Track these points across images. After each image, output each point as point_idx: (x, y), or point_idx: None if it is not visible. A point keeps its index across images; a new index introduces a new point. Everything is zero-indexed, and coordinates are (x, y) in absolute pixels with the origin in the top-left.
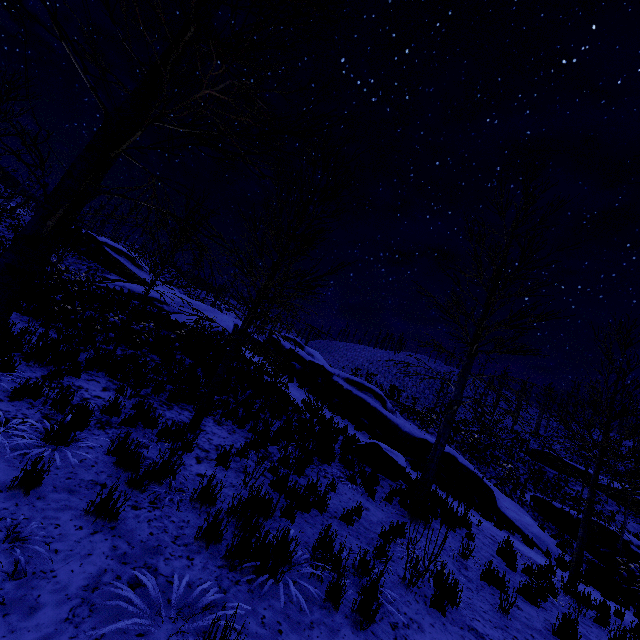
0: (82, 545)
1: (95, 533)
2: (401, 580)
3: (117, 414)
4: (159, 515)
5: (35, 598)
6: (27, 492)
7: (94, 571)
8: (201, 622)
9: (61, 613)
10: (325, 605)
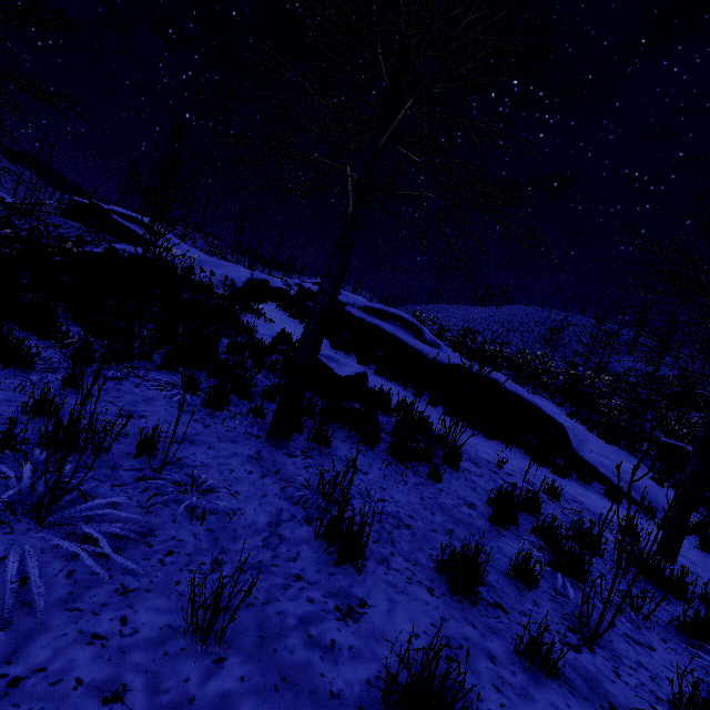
0: None
1: None
2: None
3: None
4: None
5: None
6: None
7: None
8: None
9: None
10: None
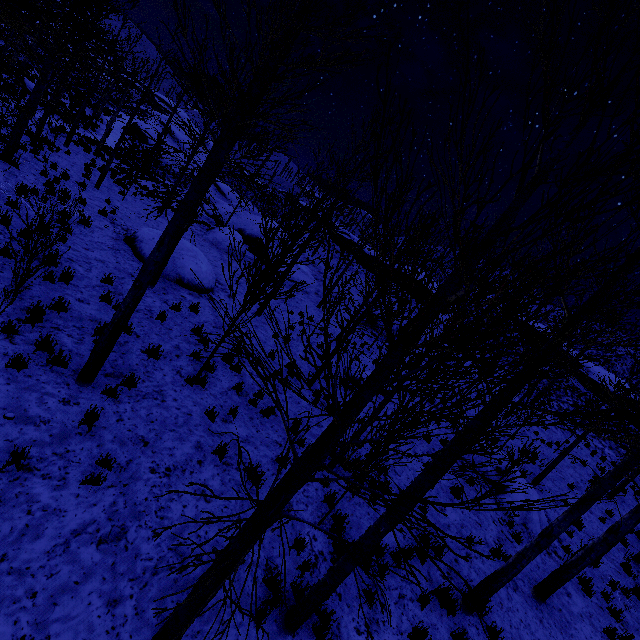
0: None
1: None
2: None
3: None
4: None
5: None
6: None
7: None
8: None
9: None
10: None
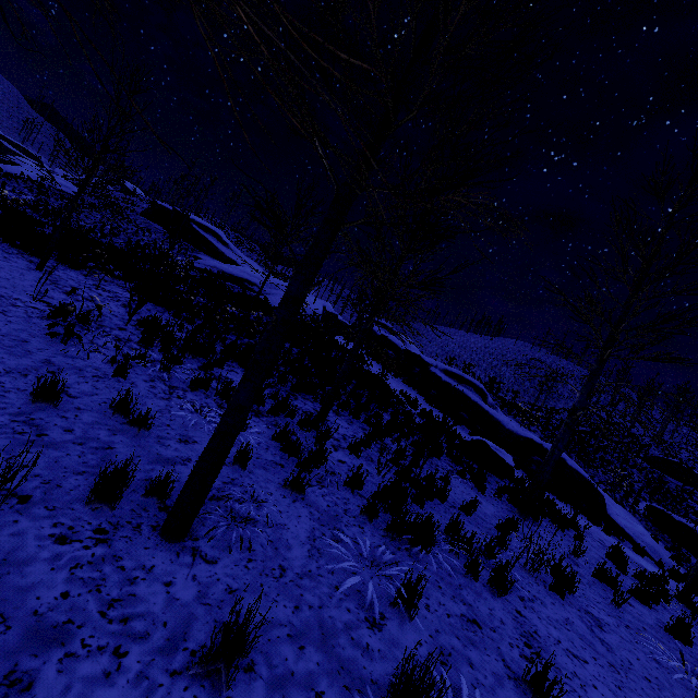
0: (292, 509)
1: (295, 501)
2: (521, 566)
3: (262, 404)
4: (327, 492)
5: (286, 540)
6: (243, 467)
7: (308, 528)
8: (388, 571)
9: (304, 552)
10: (466, 575)
